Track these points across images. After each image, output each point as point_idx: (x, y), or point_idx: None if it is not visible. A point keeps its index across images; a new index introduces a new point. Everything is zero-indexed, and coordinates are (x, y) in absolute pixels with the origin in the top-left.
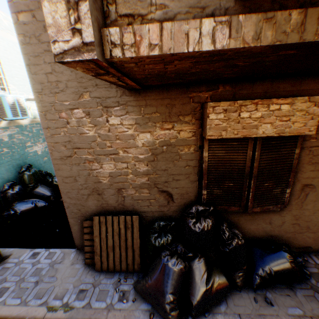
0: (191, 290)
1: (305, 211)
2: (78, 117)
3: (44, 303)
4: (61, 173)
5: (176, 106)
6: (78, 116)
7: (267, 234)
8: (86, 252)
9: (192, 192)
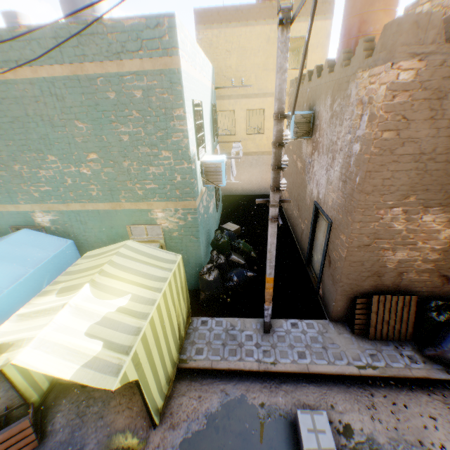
0: None
1: None
2: (393, 214)
3: (349, 363)
4: (350, 258)
5: None
6: (393, 214)
7: None
8: (355, 324)
9: None
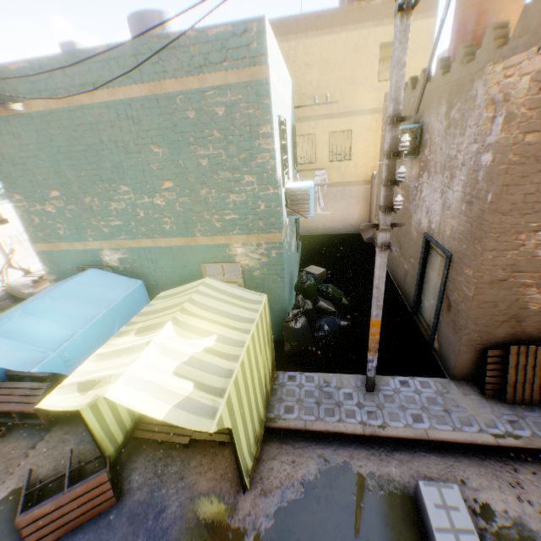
0: None
1: None
2: (538, 239)
3: (481, 431)
4: (479, 298)
5: None
6: (538, 239)
7: None
8: (486, 383)
9: None
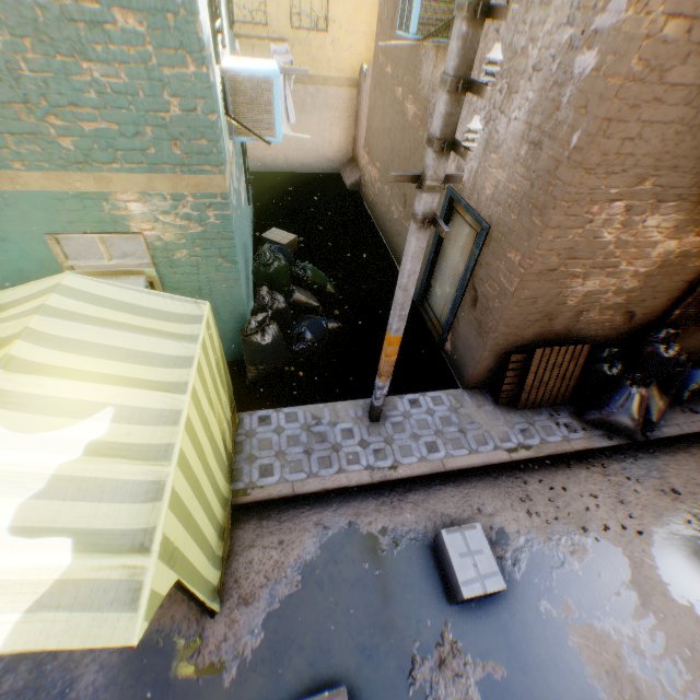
0: (648, 413)
1: None
2: (610, 213)
3: (497, 448)
4: (521, 294)
5: None
6: (610, 213)
7: (686, 350)
8: (503, 391)
9: (657, 311)
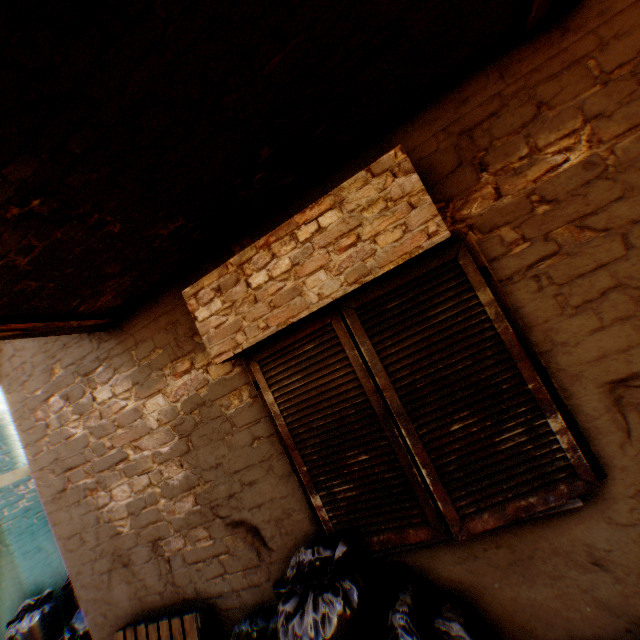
0: None
1: None
2: (58, 410)
3: None
4: (61, 531)
5: (181, 322)
6: (57, 409)
7: (623, 612)
8: None
9: (296, 507)
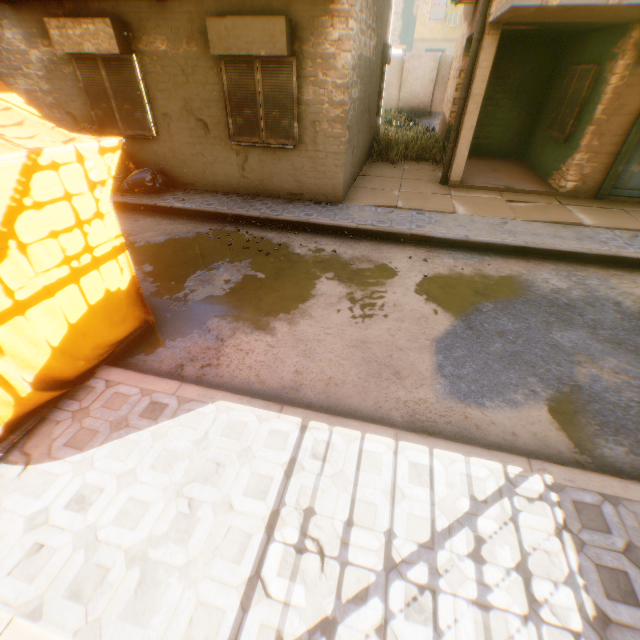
0: None
1: (176, 144)
2: None
3: None
4: None
5: (46, 25)
6: None
7: (159, 167)
8: None
9: (89, 116)
